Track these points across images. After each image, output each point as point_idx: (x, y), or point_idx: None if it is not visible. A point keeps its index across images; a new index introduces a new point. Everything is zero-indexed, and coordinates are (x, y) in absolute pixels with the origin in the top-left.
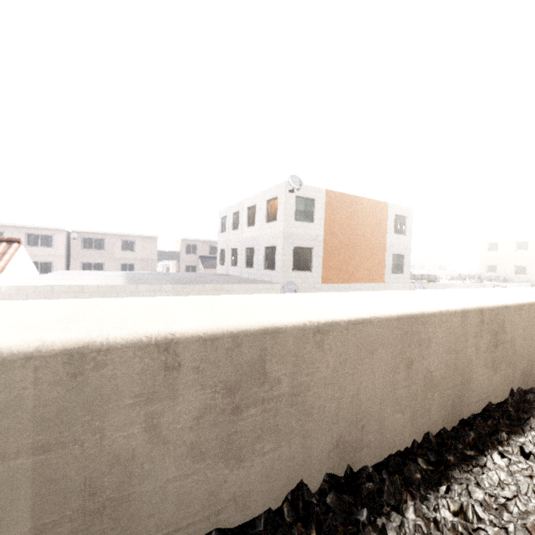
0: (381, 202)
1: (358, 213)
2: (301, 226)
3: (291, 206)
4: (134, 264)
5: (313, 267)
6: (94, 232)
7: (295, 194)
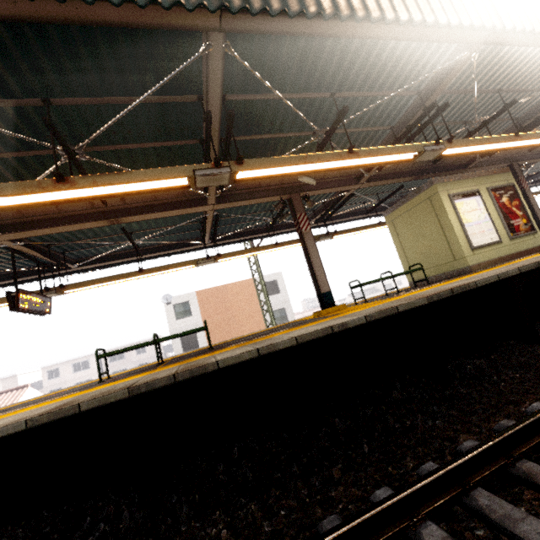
0: (248, 280)
1: (228, 295)
2: (182, 322)
3: (171, 312)
4: (148, 362)
5: (199, 345)
6: (115, 348)
7: (172, 304)
